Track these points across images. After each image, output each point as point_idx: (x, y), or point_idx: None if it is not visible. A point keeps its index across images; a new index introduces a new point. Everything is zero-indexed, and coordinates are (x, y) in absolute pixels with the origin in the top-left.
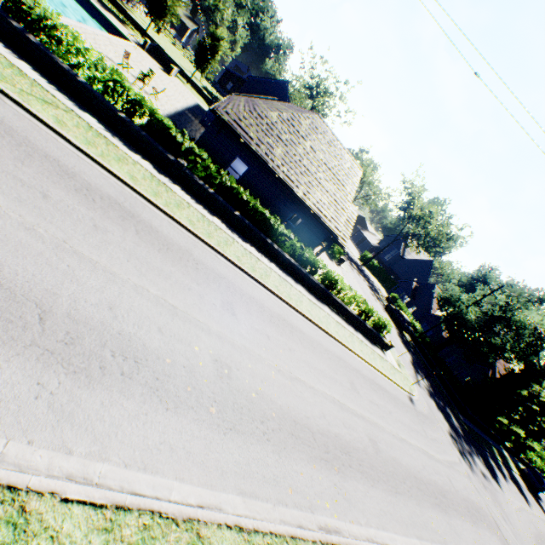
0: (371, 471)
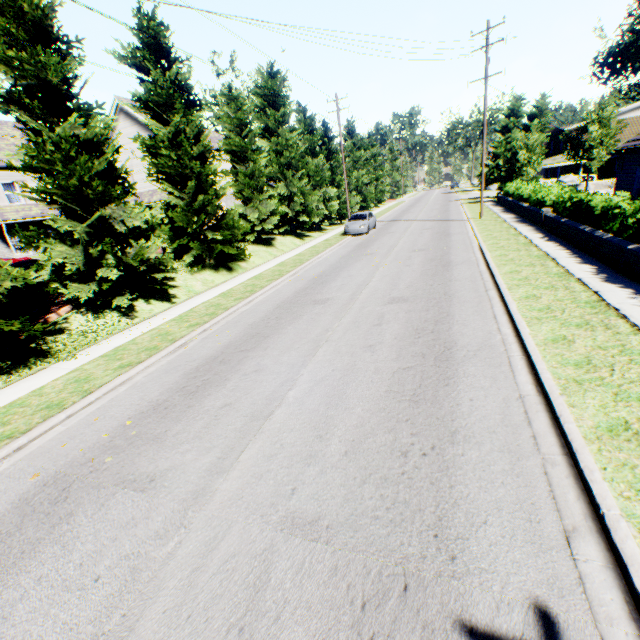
0: (304, 293)
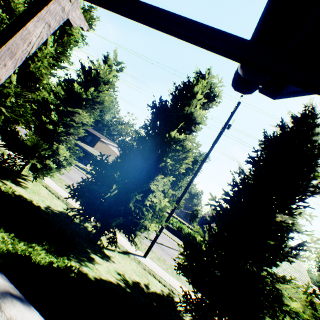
0: None
